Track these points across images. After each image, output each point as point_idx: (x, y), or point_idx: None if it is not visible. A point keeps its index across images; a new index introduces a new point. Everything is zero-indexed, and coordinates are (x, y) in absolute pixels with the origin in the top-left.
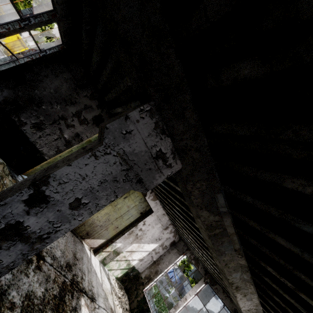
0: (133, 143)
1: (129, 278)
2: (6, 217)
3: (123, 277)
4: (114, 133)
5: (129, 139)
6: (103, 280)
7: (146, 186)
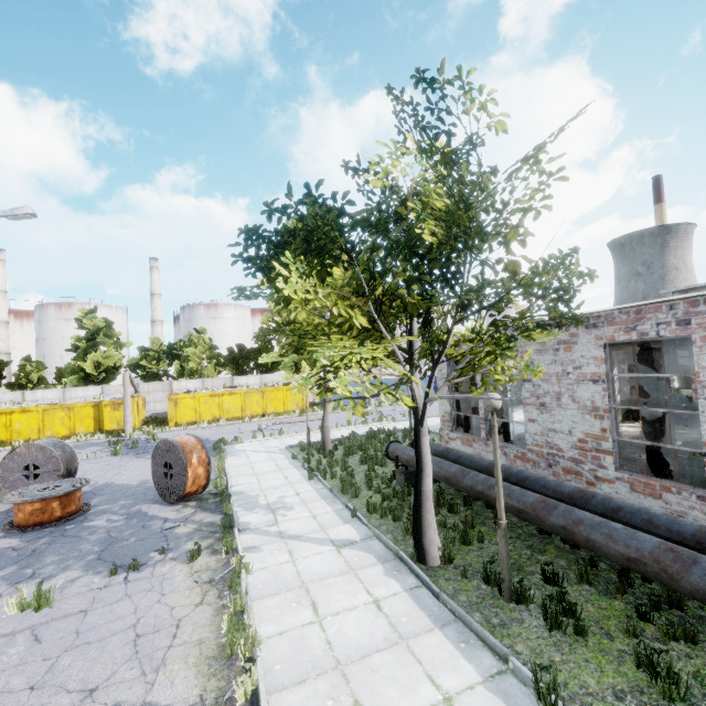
0: (659, 361)
1: (627, 411)
2: (663, 402)
3: (624, 416)
4: (656, 365)
5: (658, 362)
6: (622, 429)
7: (669, 363)
